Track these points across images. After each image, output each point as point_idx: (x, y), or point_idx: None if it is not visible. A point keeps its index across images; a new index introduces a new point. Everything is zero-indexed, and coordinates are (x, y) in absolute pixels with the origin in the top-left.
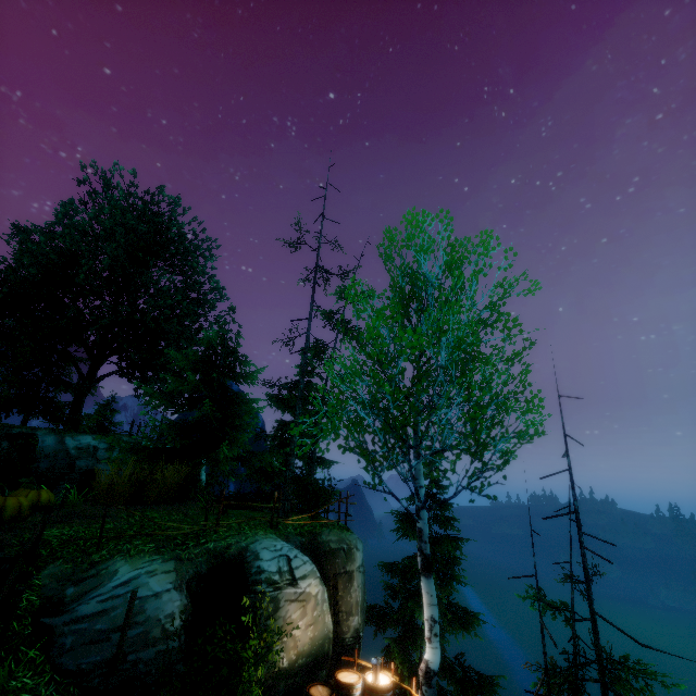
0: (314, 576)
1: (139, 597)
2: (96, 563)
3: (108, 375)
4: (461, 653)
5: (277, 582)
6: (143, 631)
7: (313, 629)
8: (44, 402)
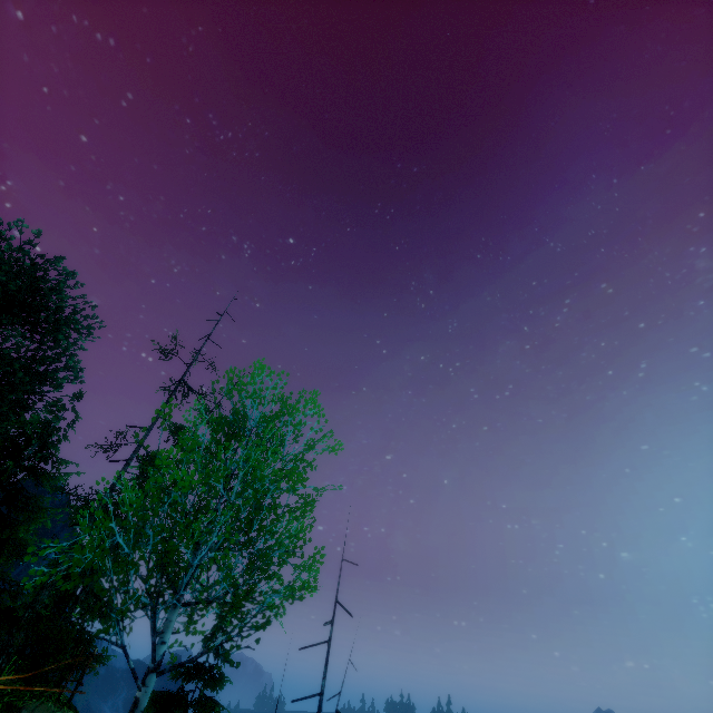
0: None
1: None
2: None
3: None
4: None
5: None
6: None
7: None
8: None
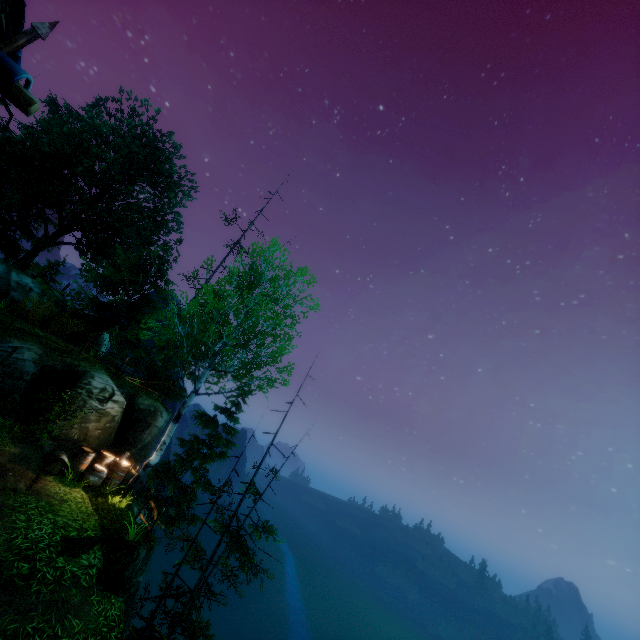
0: (121, 405)
1: (18, 356)
2: (3, 334)
3: (66, 243)
4: (192, 499)
5: (97, 394)
6: (12, 372)
7: (105, 429)
8: (8, 240)
